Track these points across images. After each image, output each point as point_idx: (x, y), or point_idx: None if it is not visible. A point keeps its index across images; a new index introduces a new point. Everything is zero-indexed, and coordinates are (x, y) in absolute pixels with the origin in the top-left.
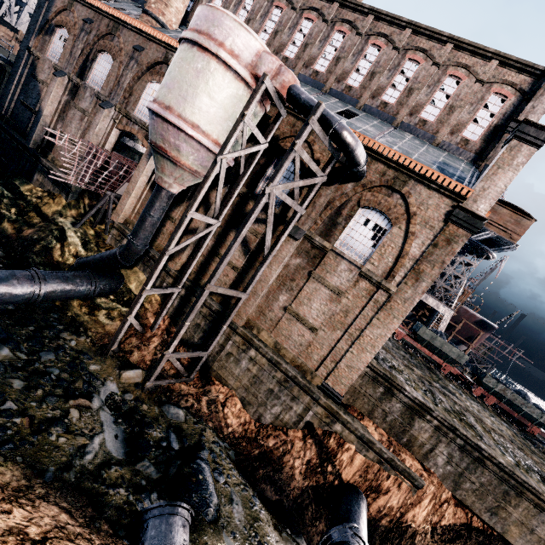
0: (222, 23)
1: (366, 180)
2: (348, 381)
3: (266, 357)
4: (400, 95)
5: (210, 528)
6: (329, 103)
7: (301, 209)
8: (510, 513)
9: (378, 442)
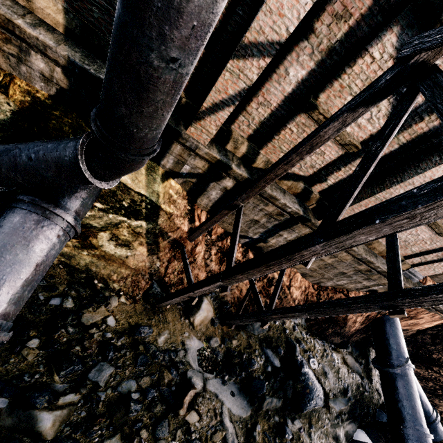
0: None
1: None
2: None
3: (353, 256)
4: None
5: (324, 408)
6: None
7: None
8: None
9: None
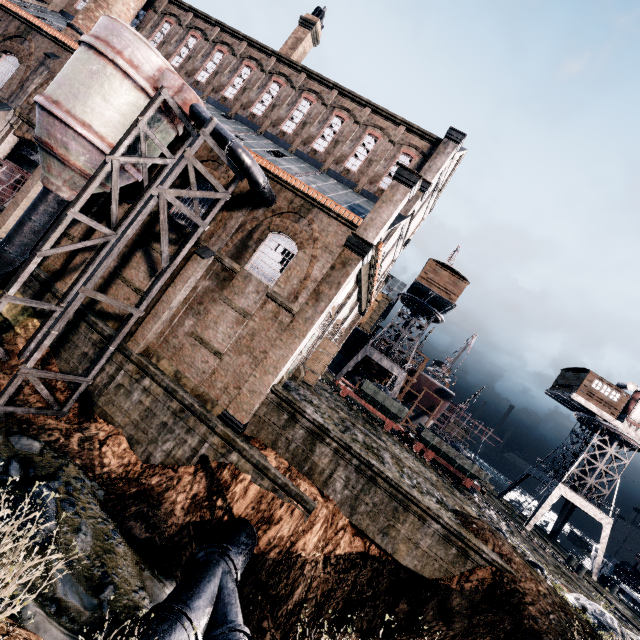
0: (122, 34)
1: (276, 206)
2: (250, 407)
3: (161, 385)
4: (328, 145)
5: (36, 552)
6: (260, 142)
7: (202, 222)
8: (399, 530)
9: (274, 468)
